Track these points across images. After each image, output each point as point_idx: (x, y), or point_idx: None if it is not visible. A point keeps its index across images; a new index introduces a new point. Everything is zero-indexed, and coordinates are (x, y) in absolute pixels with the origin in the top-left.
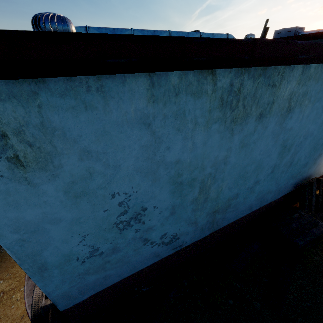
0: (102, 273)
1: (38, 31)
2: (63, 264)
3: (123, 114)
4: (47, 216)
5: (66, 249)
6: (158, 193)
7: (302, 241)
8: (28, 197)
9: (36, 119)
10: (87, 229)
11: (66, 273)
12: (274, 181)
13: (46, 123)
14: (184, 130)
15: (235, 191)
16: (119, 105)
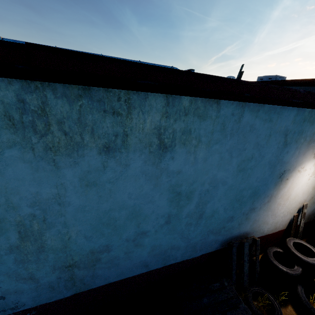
0: None
1: None
2: None
3: None
4: None
5: None
6: None
7: None
8: None
9: None
10: None
11: None
12: (179, 235)
13: None
14: None
15: (101, 242)
16: None
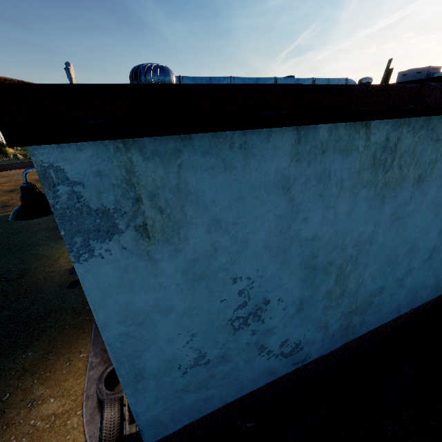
0: (203, 393)
1: (201, 84)
2: (162, 373)
3: (262, 176)
4: (159, 304)
5: (170, 352)
6: (286, 279)
7: None
8: (145, 277)
9: (173, 180)
10: (198, 325)
11: (163, 388)
12: (432, 272)
13: (182, 186)
14: (326, 196)
15: (380, 283)
16: (260, 165)
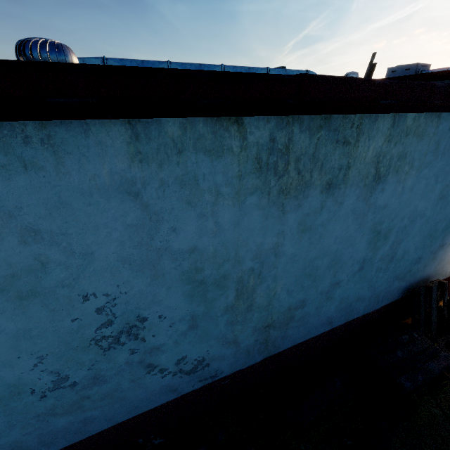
0: (79, 415)
1: None
2: (8, 398)
3: (90, 178)
4: None
5: (12, 376)
6: (164, 295)
7: (409, 382)
8: None
9: None
10: (45, 346)
11: (15, 413)
12: (367, 284)
13: None
14: (199, 204)
15: (299, 296)
16: (83, 165)
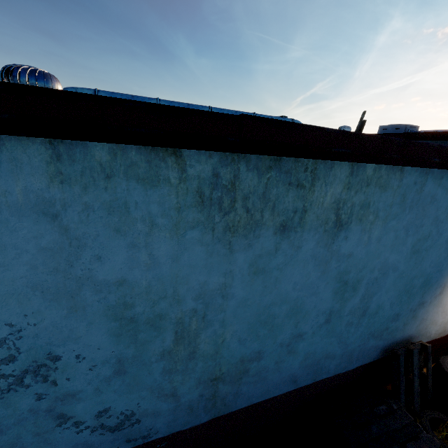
0: None
1: None
2: None
3: (0, 194)
4: None
5: None
6: (83, 331)
7: None
8: None
9: None
10: None
11: None
12: (336, 339)
13: None
14: (130, 233)
15: (254, 347)
16: None
